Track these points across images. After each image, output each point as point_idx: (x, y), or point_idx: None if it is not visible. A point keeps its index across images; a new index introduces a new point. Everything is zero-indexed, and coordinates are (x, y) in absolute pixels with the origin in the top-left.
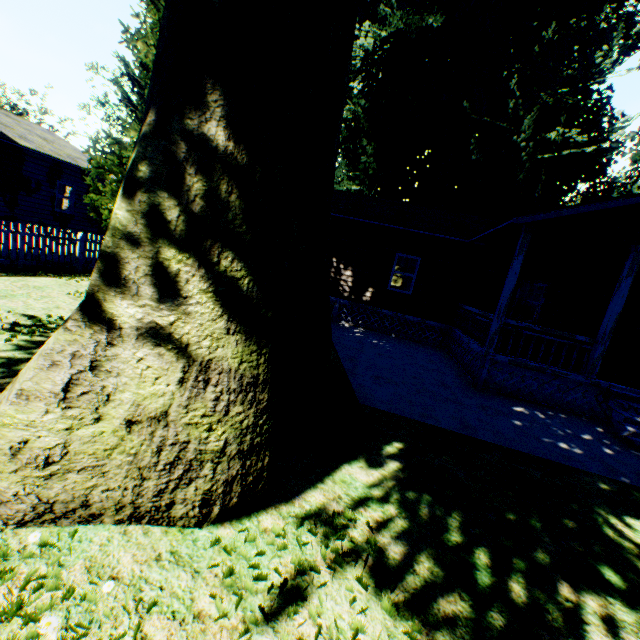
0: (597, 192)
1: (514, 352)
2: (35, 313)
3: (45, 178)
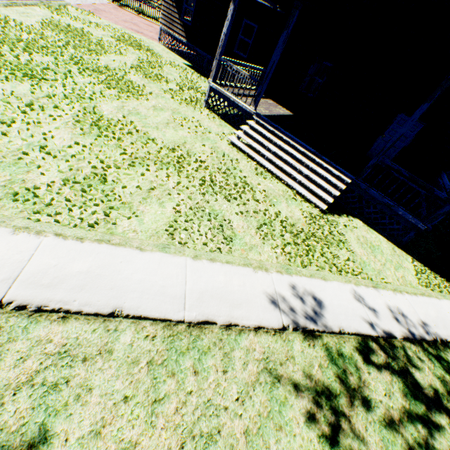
0: None
1: None
2: None
3: None
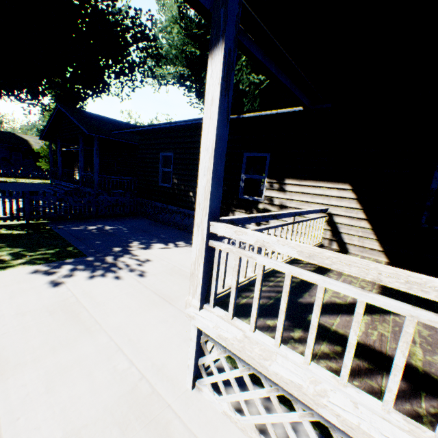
0: None
1: None
2: None
3: None
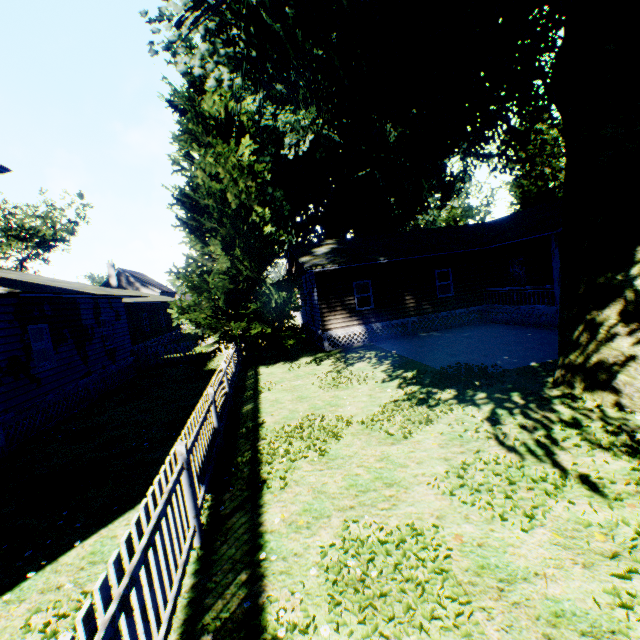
0: (446, 184)
1: (547, 303)
2: (386, 400)
3: (93, 320)
